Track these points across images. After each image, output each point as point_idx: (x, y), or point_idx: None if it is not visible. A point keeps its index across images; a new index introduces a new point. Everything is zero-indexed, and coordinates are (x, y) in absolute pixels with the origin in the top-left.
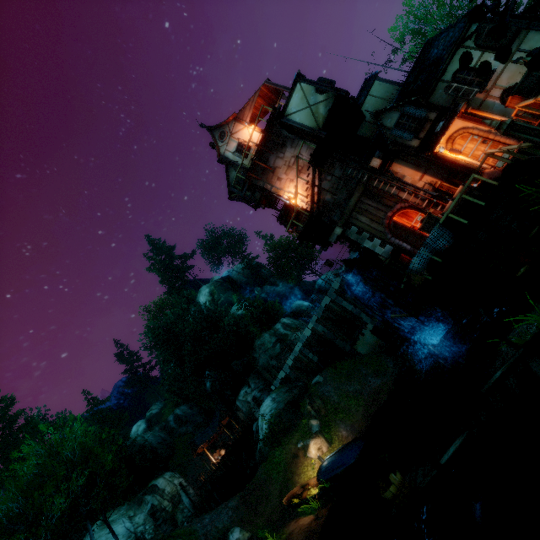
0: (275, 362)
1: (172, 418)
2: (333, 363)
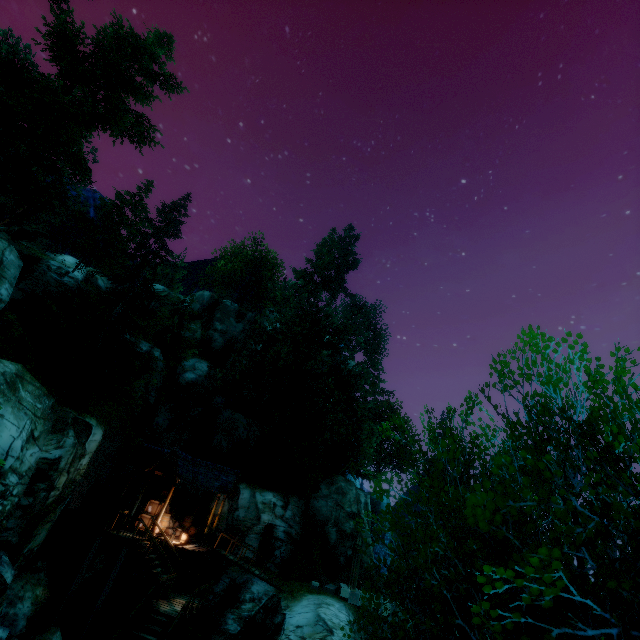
0: (335, 536)
1: (144, 350)
2: None
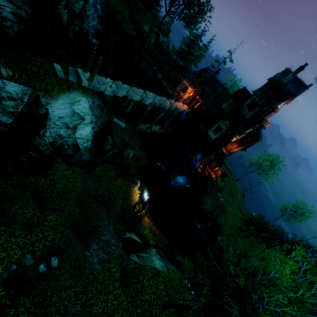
0: (67, 18)
1: None
2: (127, 119)
